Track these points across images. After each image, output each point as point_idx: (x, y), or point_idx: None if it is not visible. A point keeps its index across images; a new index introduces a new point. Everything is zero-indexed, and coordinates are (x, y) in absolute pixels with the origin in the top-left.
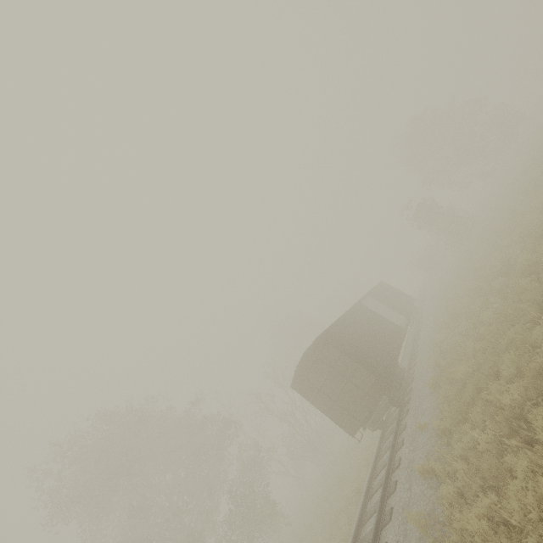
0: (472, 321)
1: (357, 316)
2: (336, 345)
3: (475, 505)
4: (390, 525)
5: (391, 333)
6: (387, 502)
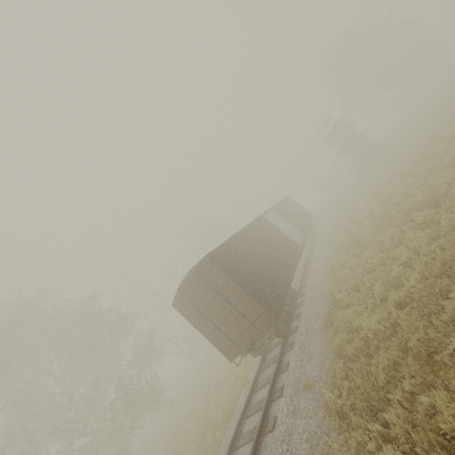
0: (381, 255)
1: (257, 231)
2: (225, 268)
3: None
4: None
5: (288, 252)
6: None
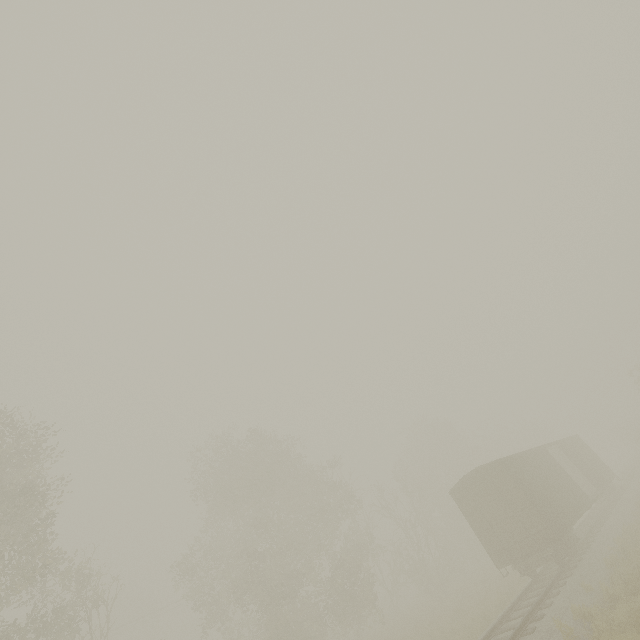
0: None
1: (539, 459)
2: (513, 476)
3: (625, 633)
4: (531, 635)
5: (574, 496)
6: (529, 624)
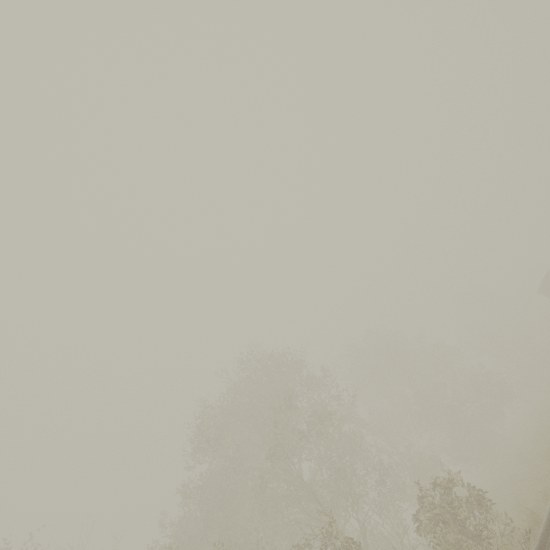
0: None
1: None
2: None
3: None
4: None
5: None
6: None
